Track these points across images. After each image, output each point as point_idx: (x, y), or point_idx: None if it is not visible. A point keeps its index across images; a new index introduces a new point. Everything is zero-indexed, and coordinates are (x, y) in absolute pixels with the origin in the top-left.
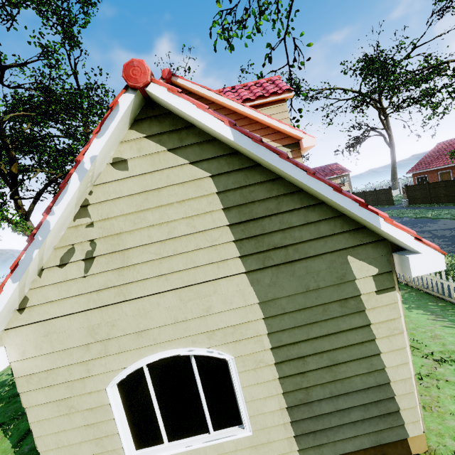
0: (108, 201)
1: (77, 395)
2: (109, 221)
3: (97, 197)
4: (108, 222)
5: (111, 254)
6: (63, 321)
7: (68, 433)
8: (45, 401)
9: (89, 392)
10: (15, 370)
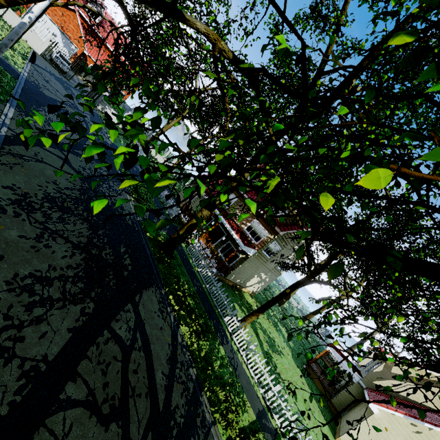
0: (438, 435)
1: (377, 435)
2: (432, 437)
3: (436, 431)
4: (432, 436)
5: (423, 439)
6: (395, 427)
7: (365, 434)
8: (370, 425)
9: (380, 439)
10: (374, 414)
